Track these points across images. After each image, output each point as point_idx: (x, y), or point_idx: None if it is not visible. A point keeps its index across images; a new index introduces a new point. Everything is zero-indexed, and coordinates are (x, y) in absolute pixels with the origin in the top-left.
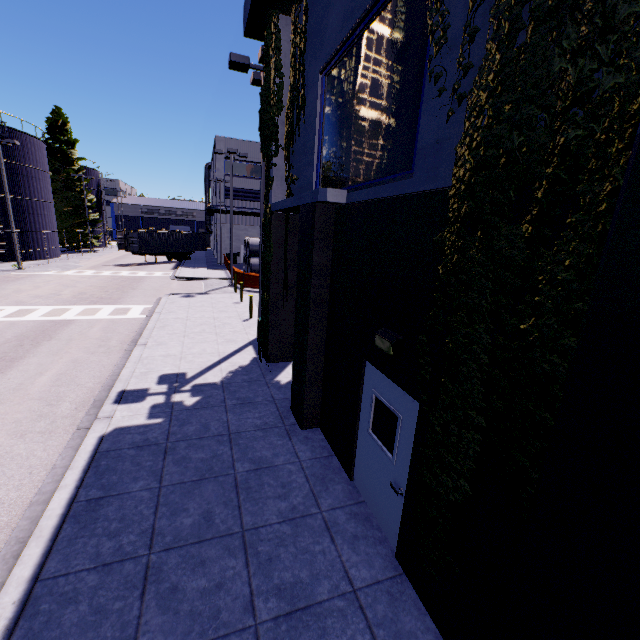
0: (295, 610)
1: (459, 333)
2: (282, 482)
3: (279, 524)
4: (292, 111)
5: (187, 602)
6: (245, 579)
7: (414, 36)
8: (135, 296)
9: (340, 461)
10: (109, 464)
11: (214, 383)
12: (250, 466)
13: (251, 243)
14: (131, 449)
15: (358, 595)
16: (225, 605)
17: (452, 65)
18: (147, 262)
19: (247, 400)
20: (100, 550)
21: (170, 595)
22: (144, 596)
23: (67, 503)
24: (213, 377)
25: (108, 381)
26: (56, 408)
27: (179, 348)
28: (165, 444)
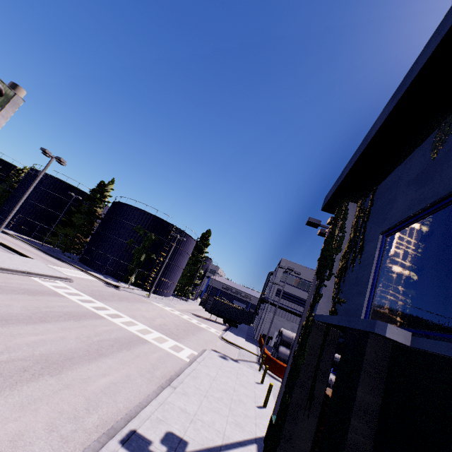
0: None
1: None
2: None
3: None
4: (348, 253)
5: None
6: None
7: None
8: (191, 340)
9: None
10: None
11: None
12: None
13: (284, 333)
14: None
15: None
16: None
17: None
18: (210, 318)
19: None
20: None
21: None
22: None
23: None
24: None
25: (133, 410)
26: (88, 415)
27: (195, 407)
28: None
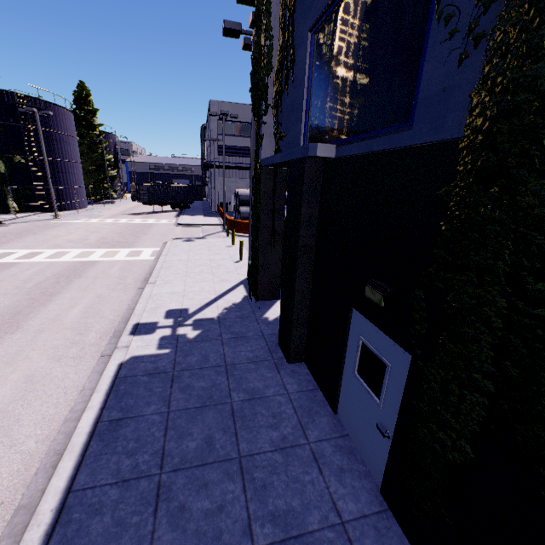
0: (289, 537)
1: (465, 293)
2: (273, 412)
3: (271, 452)
4: (281, 71)
5: (193, 521)
6: (243, 503)
7: None
8: (146, 240)
9: (324, 395)
10: (127, 389)
11: (212, 318)
12: (244, 396)
13: (240, 194)
14: (144, 376)
15: (346, 528)
16: (226, 527)
17: (467, 2)
18: (155, 211)
19: (240, 334)
20: (120, 467)
21: (178, 513)
22: (157, 513)
23: (93, 422)
24: (211, 313)
25: (125, 314)
26: (85, 337)
27: (182, 286)
28: (172, 372)
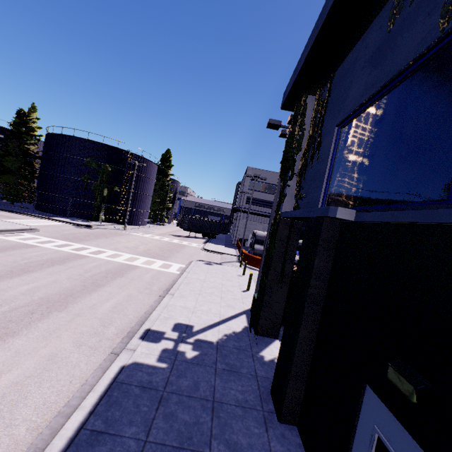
0: None
1: None
2: None
3: None
4: (308, 151)
5: None
6: None
7: (449, 89)
8: (177, 257)
9: None
10: (118, 397)
11: (211, 342)
12: (225, 450)
13: (257, 234)
14: (137, 387)
15: None
16: None
17: None
18: (190, 236)
19: (234, 368)
20: None
21: None
22: None
23: (78, 427)
24: (211, 336)
25: (142, 317)
26: (106, 329)
27: (193, 303)
28: (162, 392)
